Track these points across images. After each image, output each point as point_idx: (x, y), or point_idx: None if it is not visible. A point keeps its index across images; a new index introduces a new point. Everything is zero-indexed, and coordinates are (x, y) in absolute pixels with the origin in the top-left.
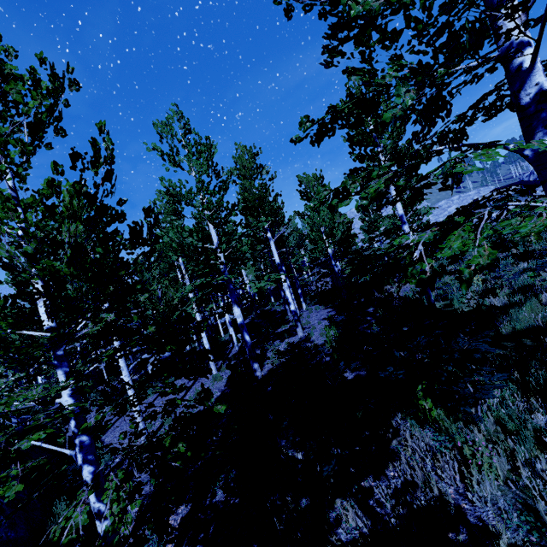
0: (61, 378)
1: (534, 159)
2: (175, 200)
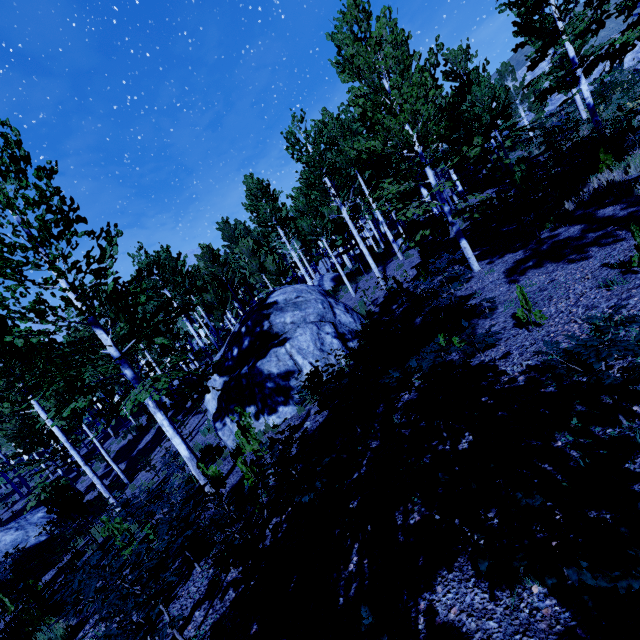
0: (429, 171)
1: None
2: None
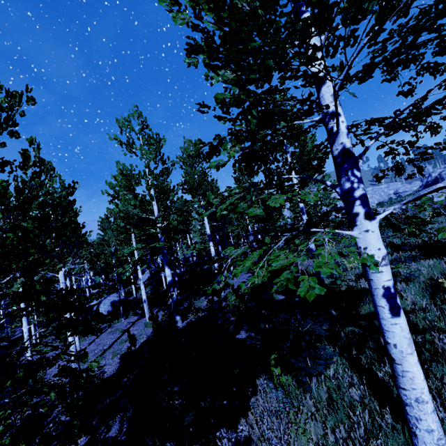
0: None
1: (341, 195)
2: (127, 179)
